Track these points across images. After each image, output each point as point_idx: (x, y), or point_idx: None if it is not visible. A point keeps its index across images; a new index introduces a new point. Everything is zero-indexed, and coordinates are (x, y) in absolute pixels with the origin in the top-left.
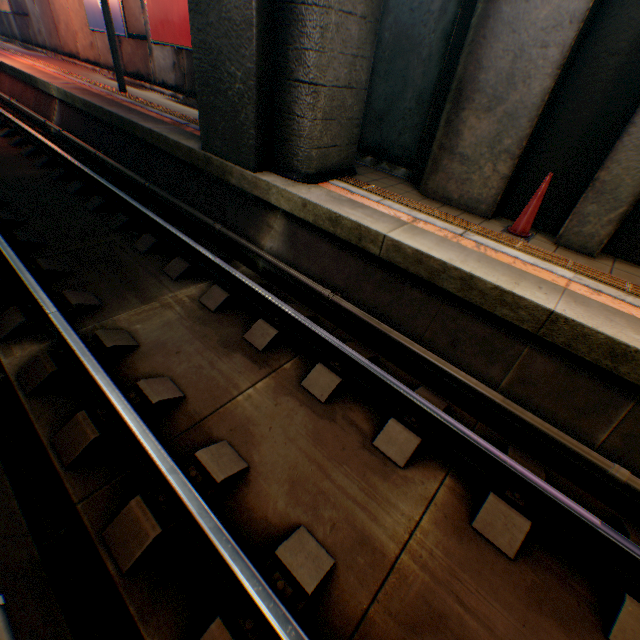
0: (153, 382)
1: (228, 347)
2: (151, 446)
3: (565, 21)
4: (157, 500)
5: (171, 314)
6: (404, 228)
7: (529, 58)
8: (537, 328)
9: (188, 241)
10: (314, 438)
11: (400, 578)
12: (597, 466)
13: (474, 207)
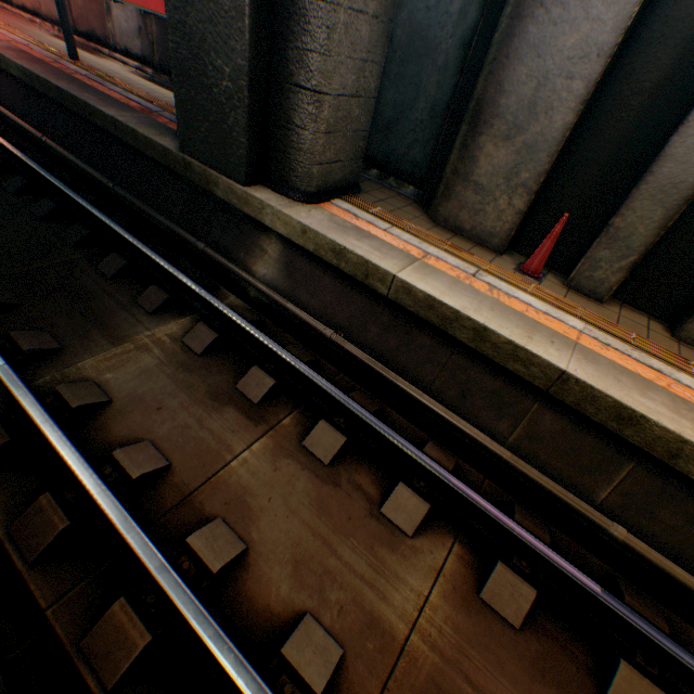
0: (132, 450)
1: (218, 400)
2: (135, 539)
3: (593, 53)
4: (144, 600)
5: (149, 359)
6: (415, 266)
7: (553, 88)
8: (548, 386)
9: (166, 266)
10: (318, 508)
11: (410, 661)
12: (597, 524)
13: (487, 240)
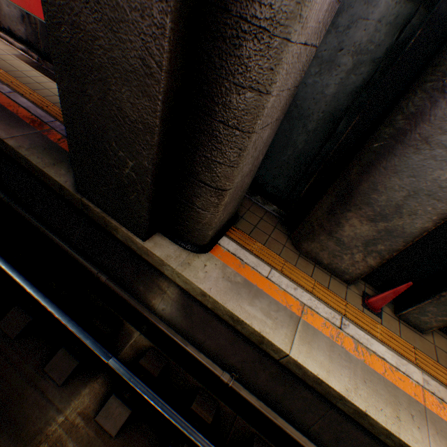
0: None
1: None
2: None
3: None
4: None
5: None
6: (299, 331)
7: (421, 201)
8: None
9: (72, 330)
10: None
11: None
12: None
13: (339, 274)
